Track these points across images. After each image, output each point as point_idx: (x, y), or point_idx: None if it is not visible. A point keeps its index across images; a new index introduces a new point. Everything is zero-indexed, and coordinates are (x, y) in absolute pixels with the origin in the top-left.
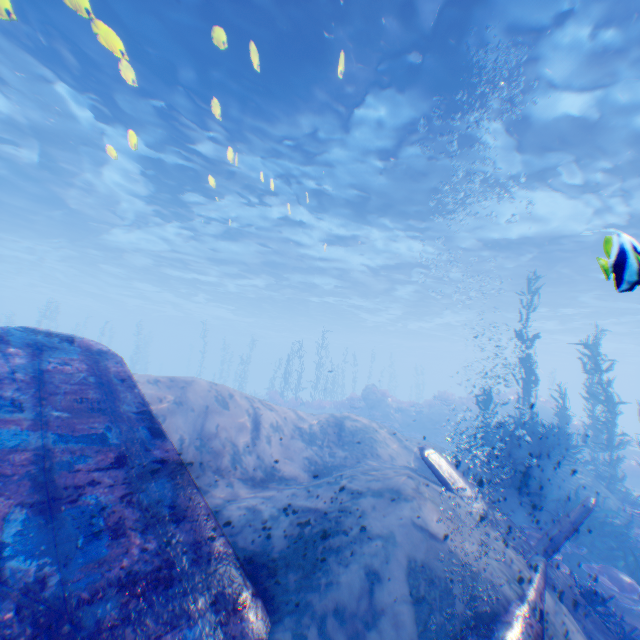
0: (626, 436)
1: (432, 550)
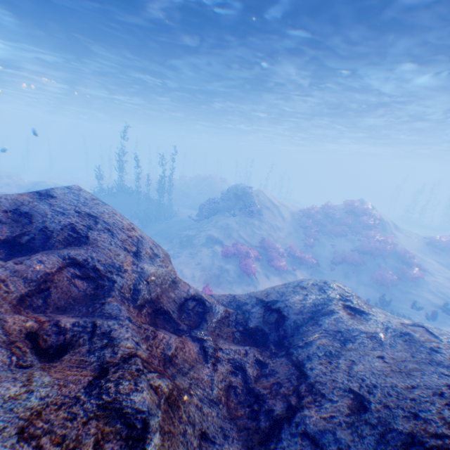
0: None
1: None
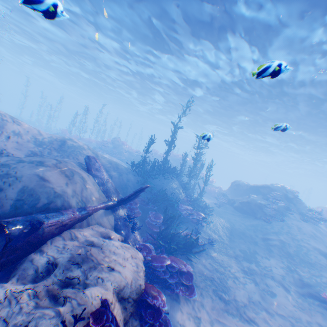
0: (213, 180)
1: (41, 185)
